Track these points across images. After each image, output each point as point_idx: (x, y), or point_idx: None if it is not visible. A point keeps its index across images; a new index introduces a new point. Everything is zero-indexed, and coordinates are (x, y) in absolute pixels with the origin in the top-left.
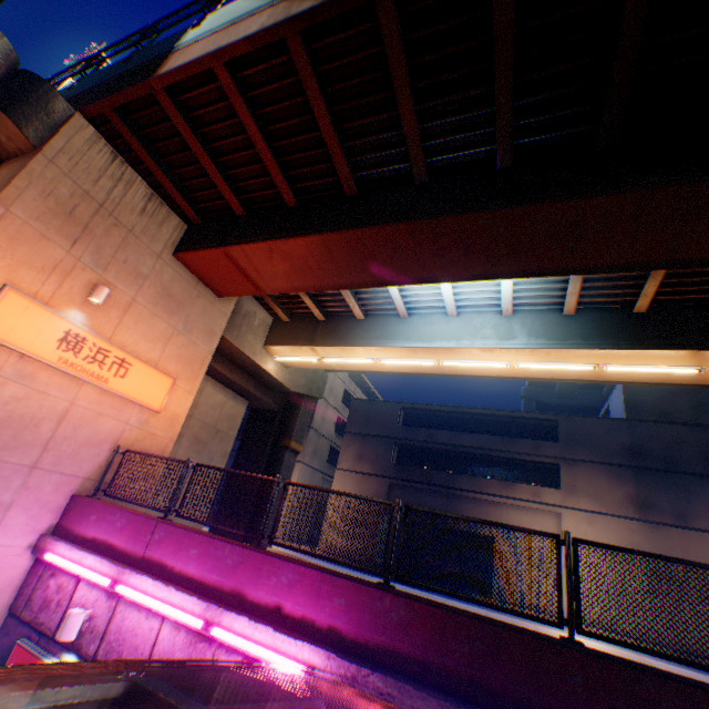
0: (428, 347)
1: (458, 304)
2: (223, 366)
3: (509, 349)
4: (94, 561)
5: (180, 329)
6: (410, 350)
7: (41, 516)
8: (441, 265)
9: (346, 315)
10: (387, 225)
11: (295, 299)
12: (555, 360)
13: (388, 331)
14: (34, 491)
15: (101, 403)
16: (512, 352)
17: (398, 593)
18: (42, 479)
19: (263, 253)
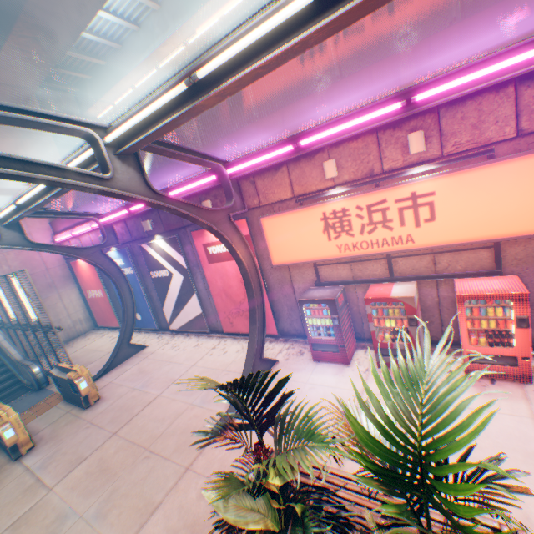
0: (140, 64)
1: (133, 20)
2: (76, 141)
3: (171, 38)
4: (66, 234)
5: (23, 138)
6: (137, 71)
7: (46, 233)
8: (69, 22)
9: (99, 67)
10: (18, 22)
11: (66, 76)
12: (199, 27)
13: (121, 66)
14: (34, 227)
15: (25, 189)
16: (176, 39)
17: None
18: (33, 222)
19: (2, 72)
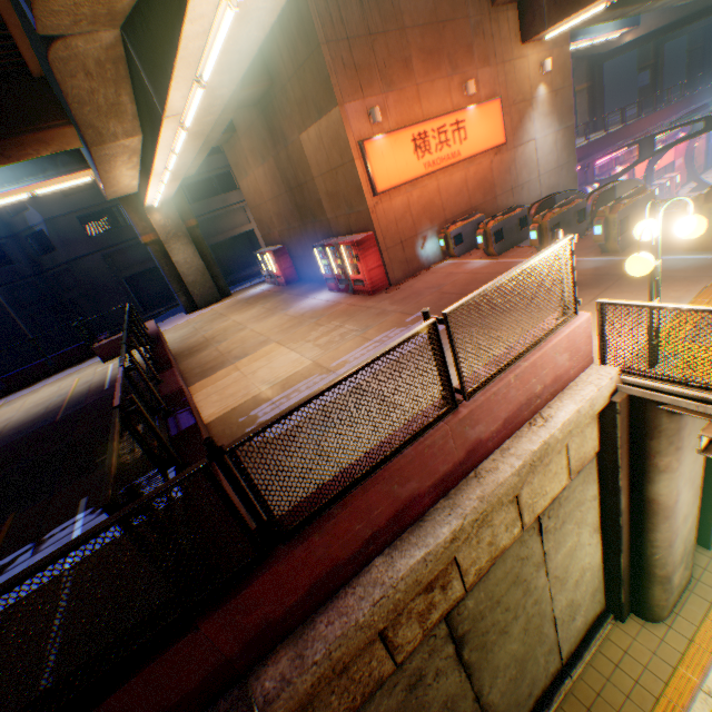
0: None
1: None
2: None
3: None
4: None
5: None
6: None
7: None
8: None
9: None
10: None
11: None
12: None
13: None
14: None
15: None
16: None
17: (577, 150)
18: None
19: None
